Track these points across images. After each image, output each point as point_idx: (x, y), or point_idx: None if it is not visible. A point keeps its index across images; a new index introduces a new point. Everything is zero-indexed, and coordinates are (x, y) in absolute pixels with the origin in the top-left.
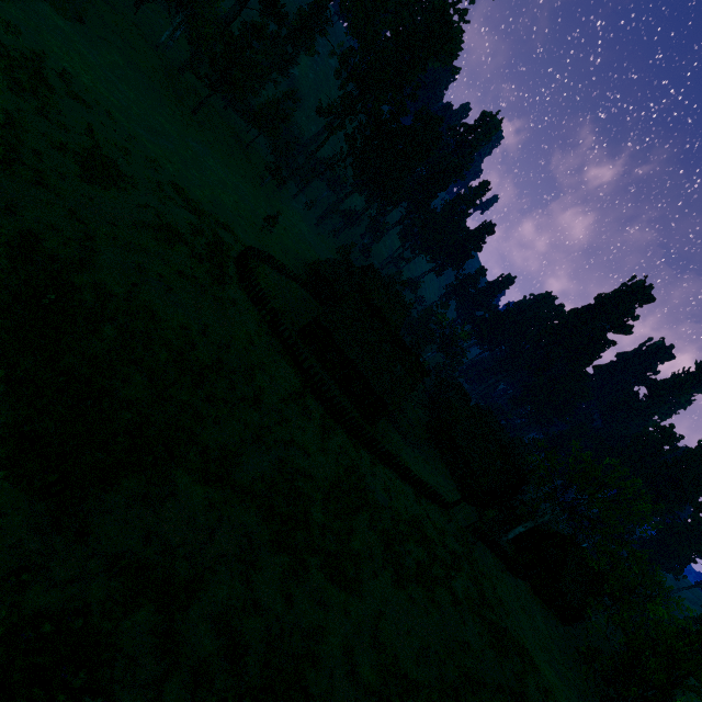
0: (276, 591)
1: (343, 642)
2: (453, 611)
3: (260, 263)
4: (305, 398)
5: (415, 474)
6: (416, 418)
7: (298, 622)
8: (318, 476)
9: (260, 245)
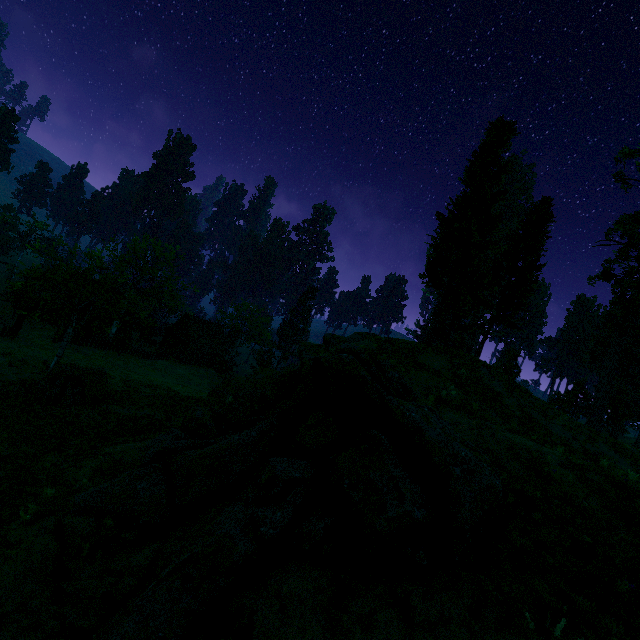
0: None
1: None
2: None
3: None
4: None
5: None
6: None
7: None
8: None
9: None
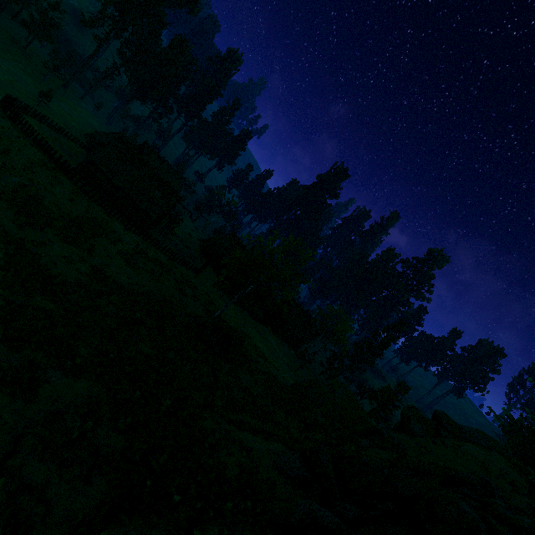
0: (10, 221)
1: (65, 255)
2: (175, 290)
3: (34, 120)
4: (56, 173)
5: (166, 245)
6: (193, 246)
7: (27, 236)
8: (64, 209)
9: (37, 111)
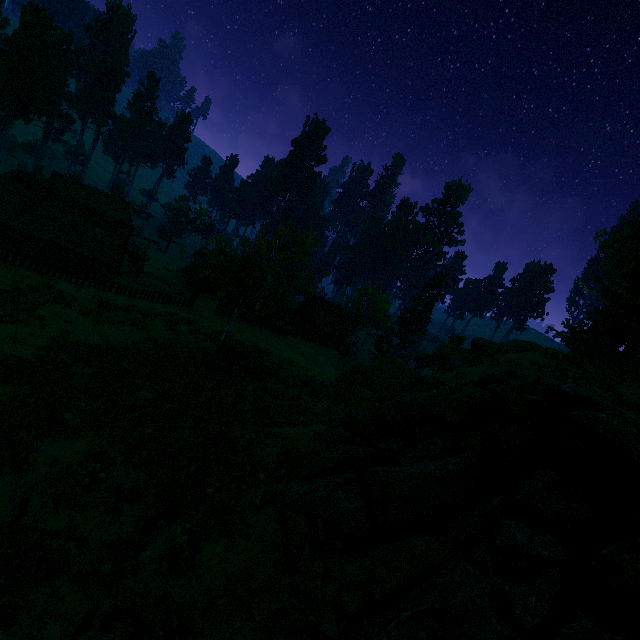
0: None
1: (9, 336)
2: (167, 332)
3: None
4: None
5: (137, 288)
6: (176, 280)
7: None
8: None
9: None
